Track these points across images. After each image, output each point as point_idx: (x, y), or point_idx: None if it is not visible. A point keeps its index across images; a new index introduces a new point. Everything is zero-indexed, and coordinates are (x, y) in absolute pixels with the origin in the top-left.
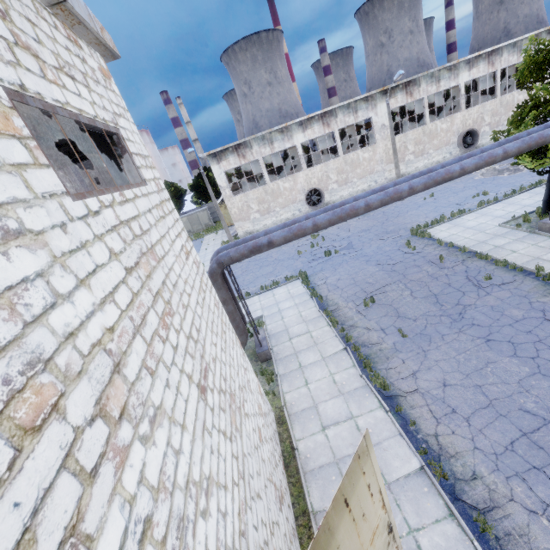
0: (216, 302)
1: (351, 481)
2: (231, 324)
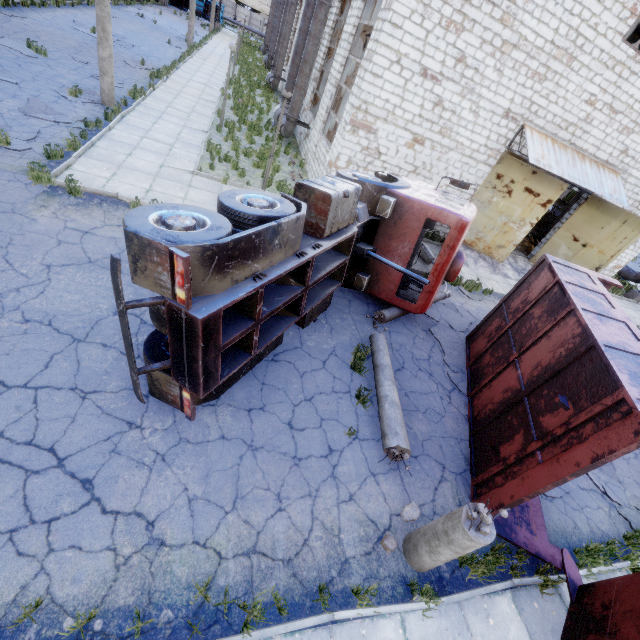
0: None
1: (632, 222)
2: None
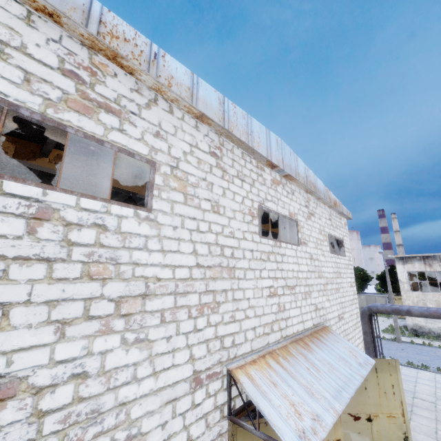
0: (357, 314)
1: (381, 366)
2: (365, 350)
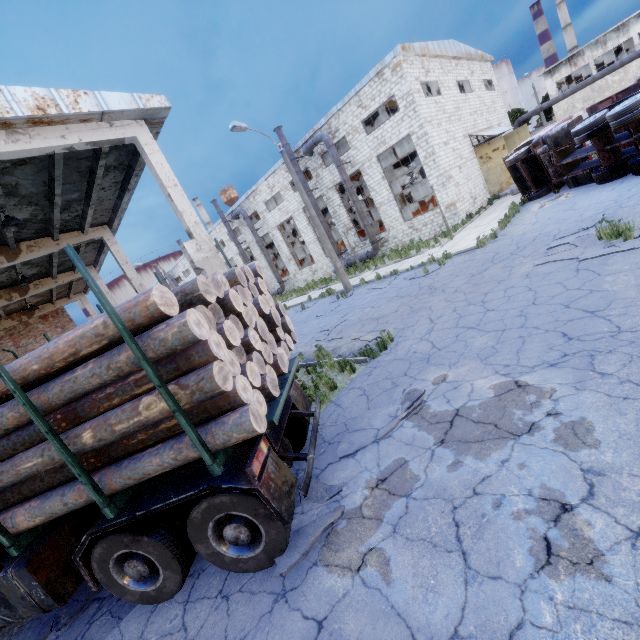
0: (509, 124)
1: (520, 131)
2: None
